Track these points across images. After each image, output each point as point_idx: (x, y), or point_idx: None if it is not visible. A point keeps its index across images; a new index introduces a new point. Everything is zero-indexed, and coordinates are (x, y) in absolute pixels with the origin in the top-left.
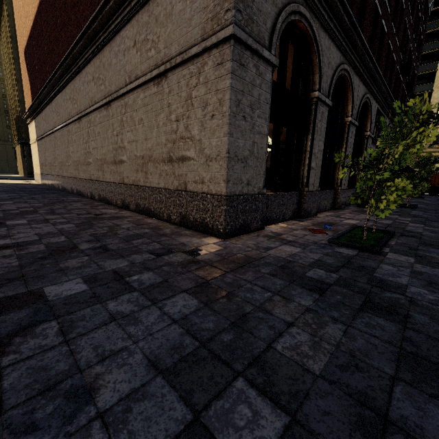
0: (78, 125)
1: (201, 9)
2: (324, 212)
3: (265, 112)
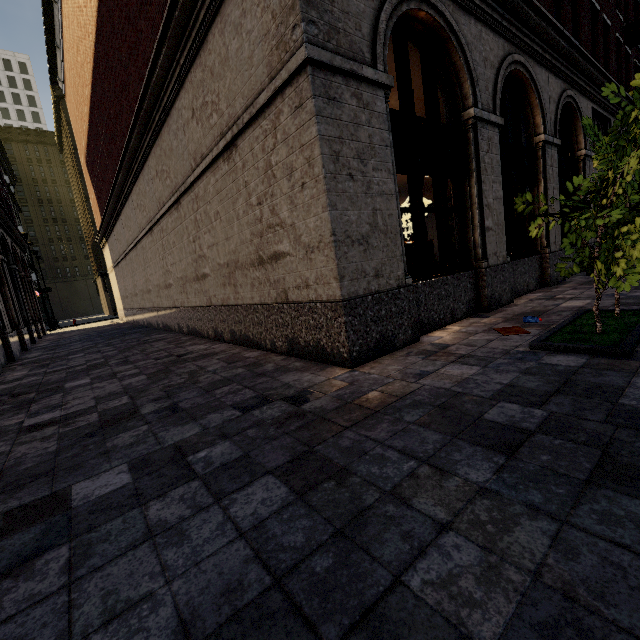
0: (151, 237)
1: (261, 39)
2: (527, 294)
3: (386, 160)
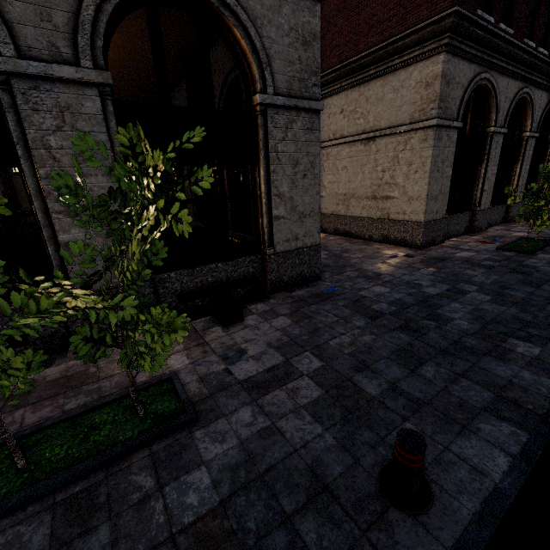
0: None
1: (410, 103)
2: (495, 226)
3: (451, 162)
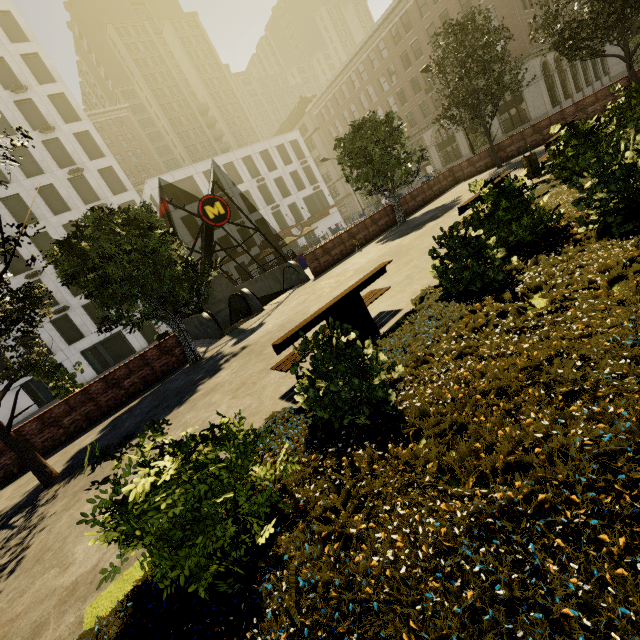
0: None
1: None
2: None
3: None
